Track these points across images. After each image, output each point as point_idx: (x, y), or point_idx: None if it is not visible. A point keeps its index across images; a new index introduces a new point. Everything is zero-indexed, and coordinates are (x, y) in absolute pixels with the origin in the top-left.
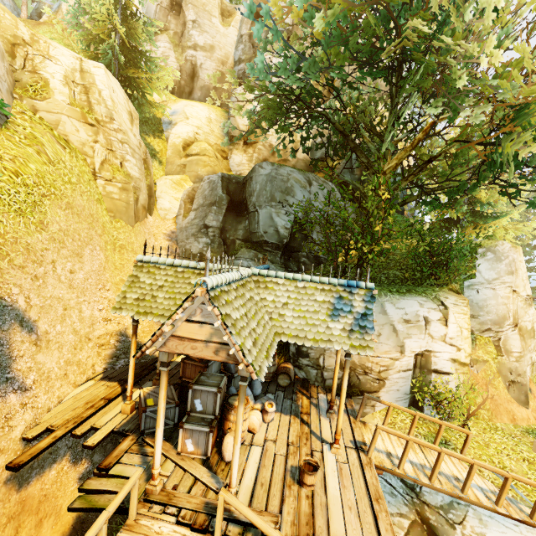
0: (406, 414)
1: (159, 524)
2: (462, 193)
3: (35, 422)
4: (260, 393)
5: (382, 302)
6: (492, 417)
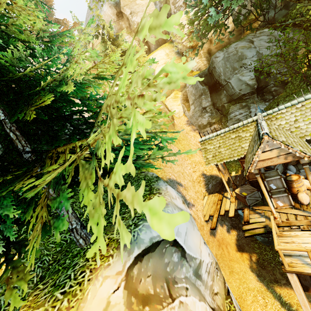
0: None
1: (293, 233)
2: None
3: (203, 215)
4: (295, 171)
5: None
6: None
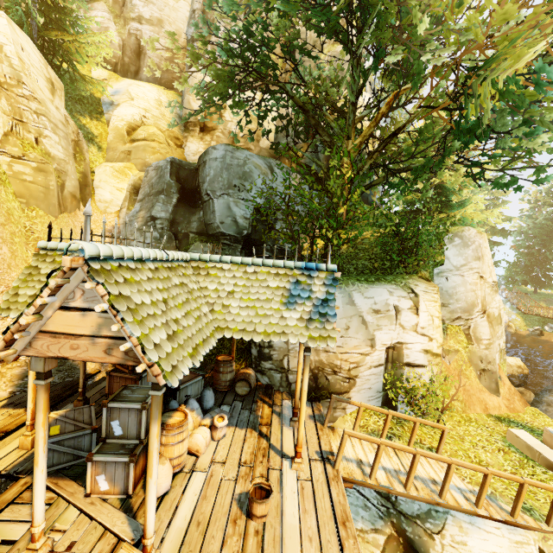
0: (379, 414)
1: None
2: (428, 170)
3: None
4: (212, 405)
5: (349, 292)
6: (465, 409)
